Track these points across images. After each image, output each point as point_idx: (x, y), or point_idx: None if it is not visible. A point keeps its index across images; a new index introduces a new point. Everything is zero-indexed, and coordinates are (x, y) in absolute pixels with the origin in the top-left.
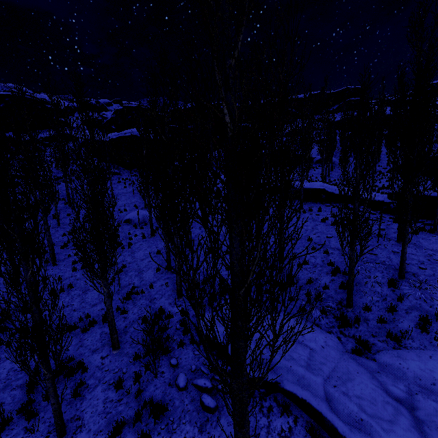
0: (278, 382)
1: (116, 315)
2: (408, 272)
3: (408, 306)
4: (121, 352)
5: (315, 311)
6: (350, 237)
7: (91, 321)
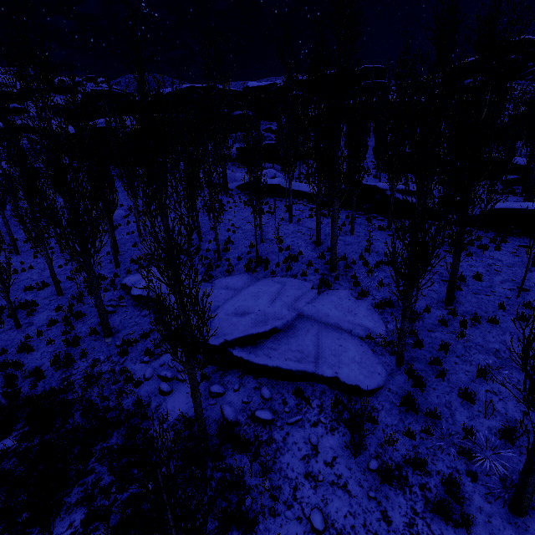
0: (152, 296)
1: (66, 281)
2: (270, 239)
3: (250, 257)
4: (64, 297)
5: (200, 265)
6: (209, 211)
7: (44, 283)
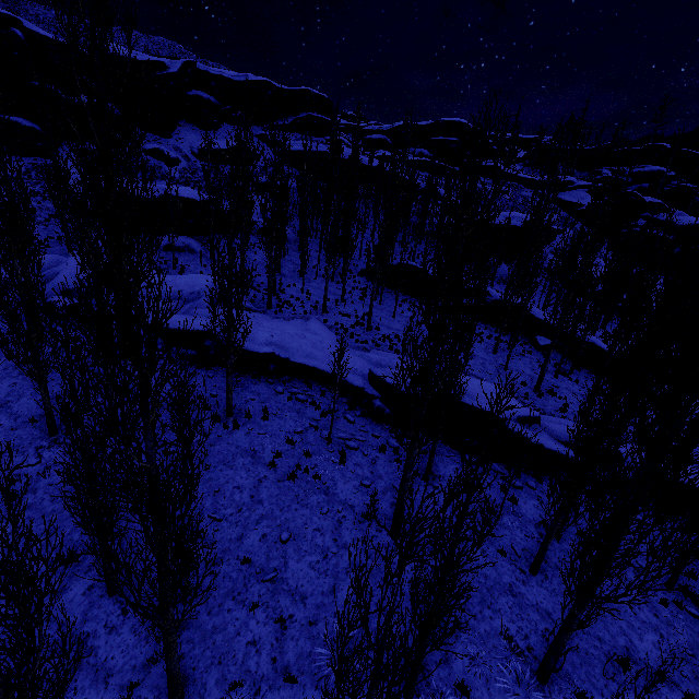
0: None
1: None
2: None
3: None
4: None
5: None
6: None
7: None
